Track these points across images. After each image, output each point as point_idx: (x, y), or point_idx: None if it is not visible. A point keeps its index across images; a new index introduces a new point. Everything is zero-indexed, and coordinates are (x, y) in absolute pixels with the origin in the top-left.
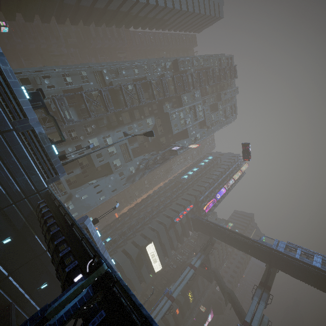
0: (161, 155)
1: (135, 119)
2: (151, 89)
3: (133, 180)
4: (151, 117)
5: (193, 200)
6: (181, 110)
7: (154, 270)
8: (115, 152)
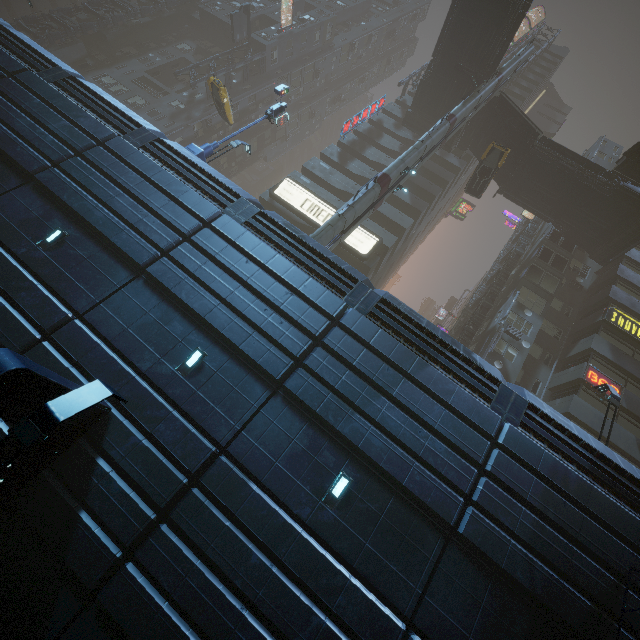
0: (242, 78)
1: (150, 50)
2: (149, 1)
3: (188, 117)
4: (184, 42)
5: (392, 108)
6: (231, 1)
7: (346, 246)
8: (126, 90)
